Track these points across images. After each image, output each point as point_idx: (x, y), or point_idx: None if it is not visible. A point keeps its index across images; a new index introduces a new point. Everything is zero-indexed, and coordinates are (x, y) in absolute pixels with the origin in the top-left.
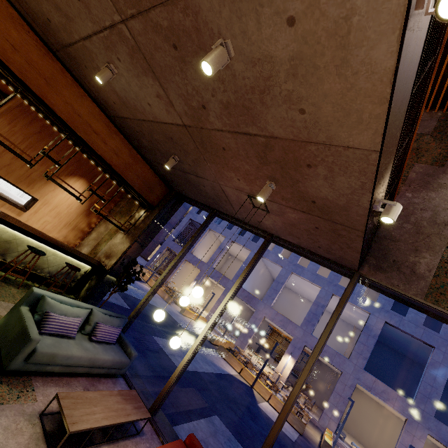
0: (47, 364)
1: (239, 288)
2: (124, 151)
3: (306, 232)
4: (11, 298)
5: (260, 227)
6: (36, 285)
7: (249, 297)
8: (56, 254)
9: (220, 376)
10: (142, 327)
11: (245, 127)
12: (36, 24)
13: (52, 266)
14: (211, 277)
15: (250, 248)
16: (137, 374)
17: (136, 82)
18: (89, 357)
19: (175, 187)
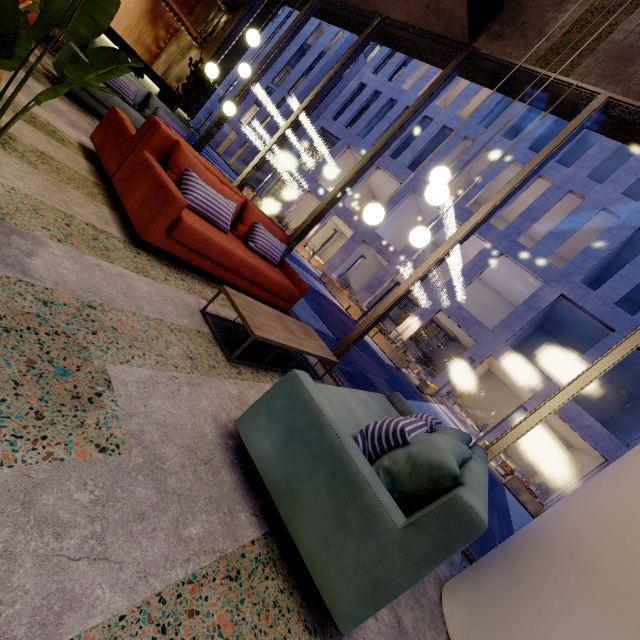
0: (104, 106)
1: (322, 92)
2: None
3: None
4: None
5: (367, 8)
6: None
7: (384, 247)
8: None
9: (319, 293)
10: None
11: None
12: None
13: None
14: (338, 216)
15: (401, 179)
16: None
17: None
18: None
19: None
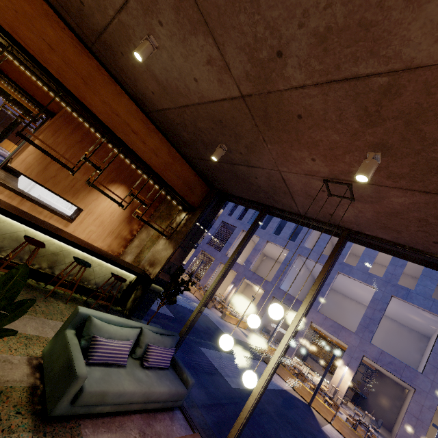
0: (96, 404)
1: (313, 299)
2: (163, 150)
3: (418, 223)
4: (59, 315)
5: (330, 222)
6: (83, 298)
7: (292, 300)
8: (101, 264)
9: (275, 392)
10: (188, 337)
11: (351, 67)
12: (70, 17)
13: (98, 277)
14: (248, 279)
15: (287, 248)
16: (194, 402)
17: (181, 50)
18: (143, 391)
19: (217, 185)
